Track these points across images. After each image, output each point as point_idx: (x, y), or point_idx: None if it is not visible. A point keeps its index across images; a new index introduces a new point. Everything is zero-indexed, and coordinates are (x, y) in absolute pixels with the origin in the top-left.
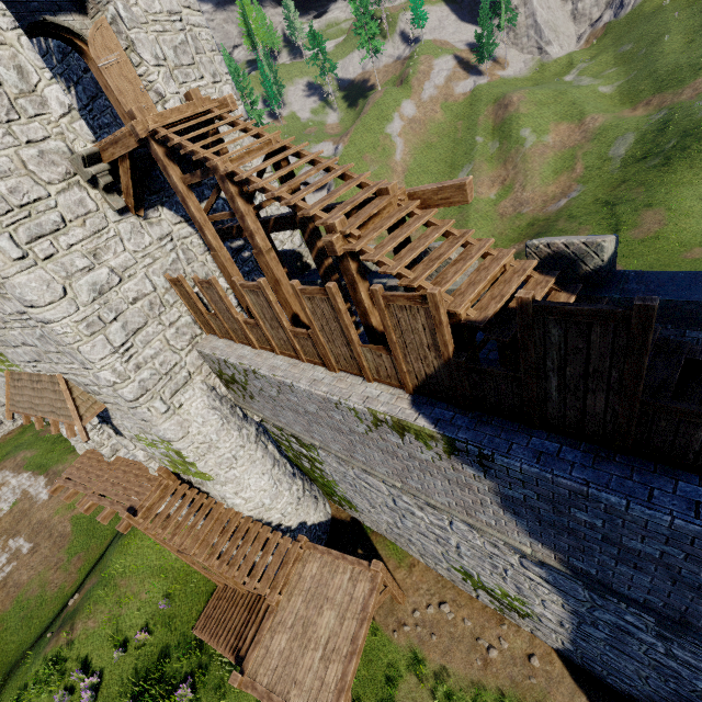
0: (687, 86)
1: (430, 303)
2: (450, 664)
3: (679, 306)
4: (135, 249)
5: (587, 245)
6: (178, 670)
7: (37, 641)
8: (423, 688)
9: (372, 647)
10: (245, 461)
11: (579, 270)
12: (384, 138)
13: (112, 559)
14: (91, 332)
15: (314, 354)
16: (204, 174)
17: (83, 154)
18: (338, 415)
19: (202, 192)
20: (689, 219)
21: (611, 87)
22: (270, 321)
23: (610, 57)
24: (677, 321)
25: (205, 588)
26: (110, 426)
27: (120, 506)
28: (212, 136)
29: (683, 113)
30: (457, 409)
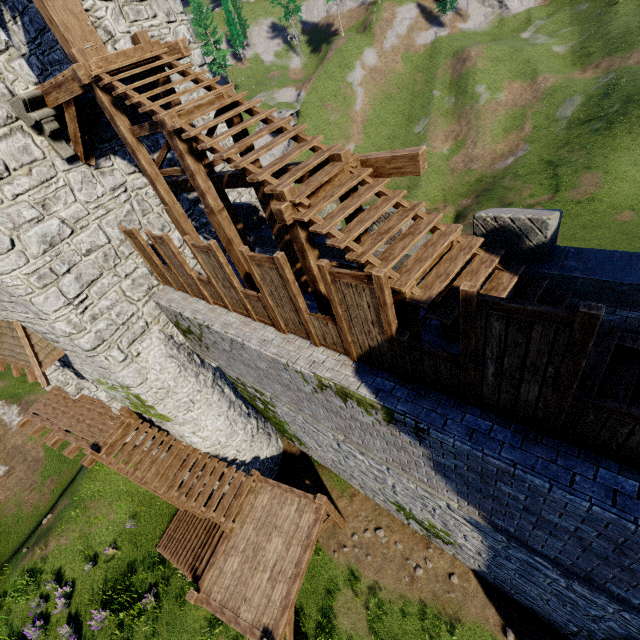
0: (635, 50)
1: (375, 284)
2: (382, 580)
3: (613, 287)
4: (87, 200)
5: (532, 221)
6: (143, 581)
7: (15, 554)
8: (358, 599)
9: (315, 565)
10: (202, 404)
11: (523, 245)
12: (345, 87)
13: (82, 484)
14: (43, 285)
15: (264, 315)
16: (152, 128)
17: (24, 97)
18: (286, 374)
19: (157, 141)
20: (623, 183)
21: (564, 47)
22: (222, 281)
23: (566, 16)
24: (609, 300)
25: (168, 510)
26: (71, 369)
27: (84, 442)
28: (162, 84)
29: (629, 78)
30: (398, 380)
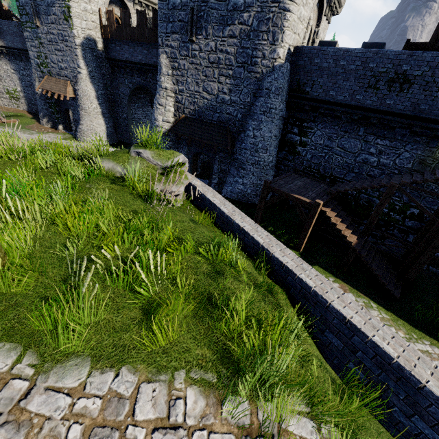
0: None
1: None
2: None
3: None
4: None
5: None
6: None
7: None
8: None
9: None
10: None
11: None
12: None
13: None
14: None
15: None
16: None
17: None
18: None
19: None
20: None
21: None
22: None
23: None
24: None
25: None
26: None
27: None
28: None
29: None
30: None
